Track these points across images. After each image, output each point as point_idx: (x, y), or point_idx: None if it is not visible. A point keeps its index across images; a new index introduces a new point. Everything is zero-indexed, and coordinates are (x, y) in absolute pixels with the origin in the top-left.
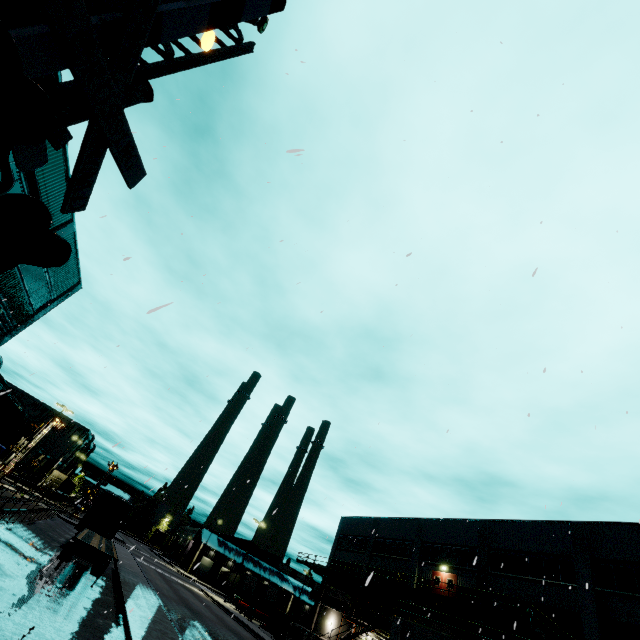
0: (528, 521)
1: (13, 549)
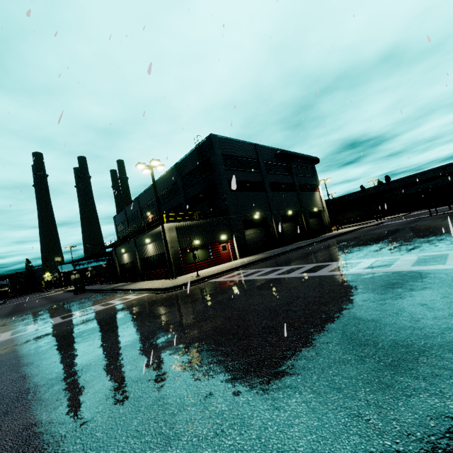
0: (165, 174)
1: None
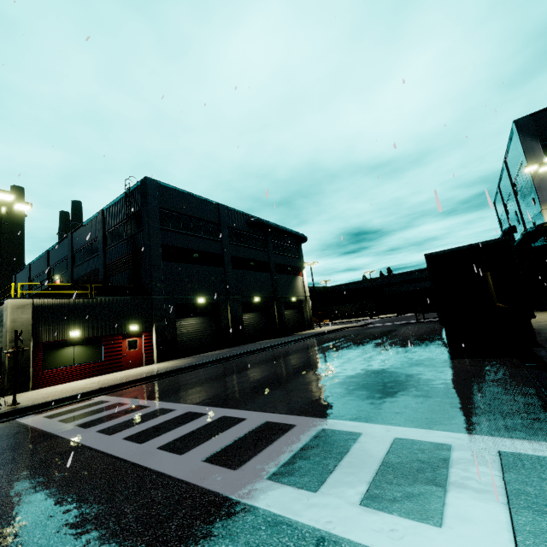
0: (86, 223)
1: None
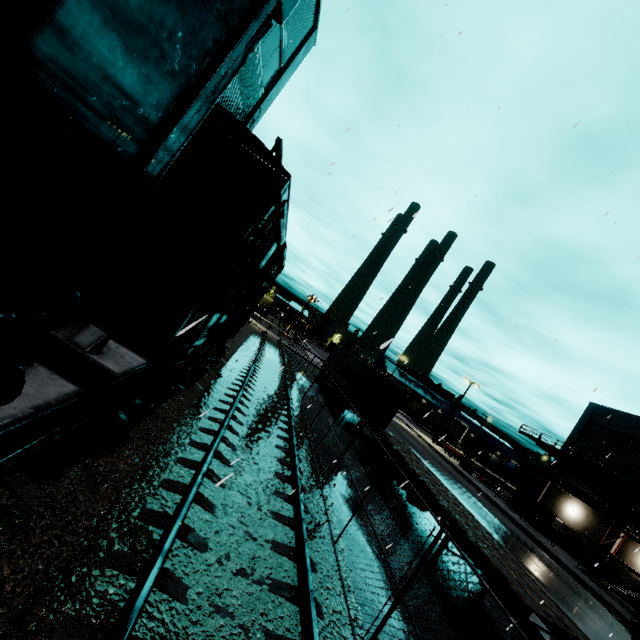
0: None
1: (376, 545)
